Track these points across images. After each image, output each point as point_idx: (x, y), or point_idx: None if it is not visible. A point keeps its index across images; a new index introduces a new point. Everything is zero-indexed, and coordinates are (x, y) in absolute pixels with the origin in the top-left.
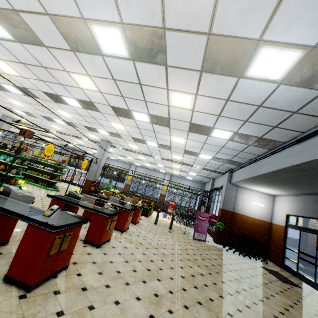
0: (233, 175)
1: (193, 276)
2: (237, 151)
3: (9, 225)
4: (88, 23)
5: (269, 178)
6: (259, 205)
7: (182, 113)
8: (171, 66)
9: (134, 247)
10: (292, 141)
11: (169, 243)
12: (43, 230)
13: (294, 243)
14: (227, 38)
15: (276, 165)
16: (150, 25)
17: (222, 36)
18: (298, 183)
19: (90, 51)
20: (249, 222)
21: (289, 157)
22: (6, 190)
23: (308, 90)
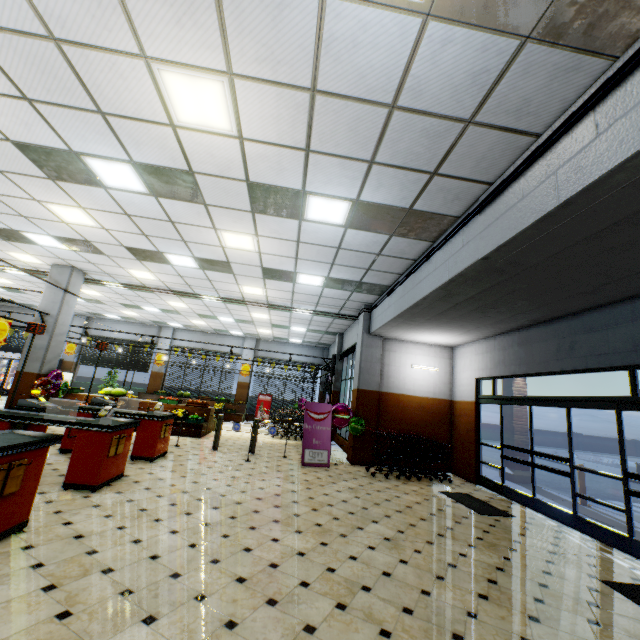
0: (373, 315)
1: (274, 567)
2: (371, 255)
3: None
4: None
5: (438, 306)
6: (427, 370)
7: (216, 151)
8: None
9: (115, 526)
10: (472, 210)
11: (234, 489)
12: None
13: (493, 433)
14: None
15: (446, 270)
16: None
17: None
18: (491, 308)
19: None
20: (413, 408)
21: (469, 245)
22: None
23: (491, 36)
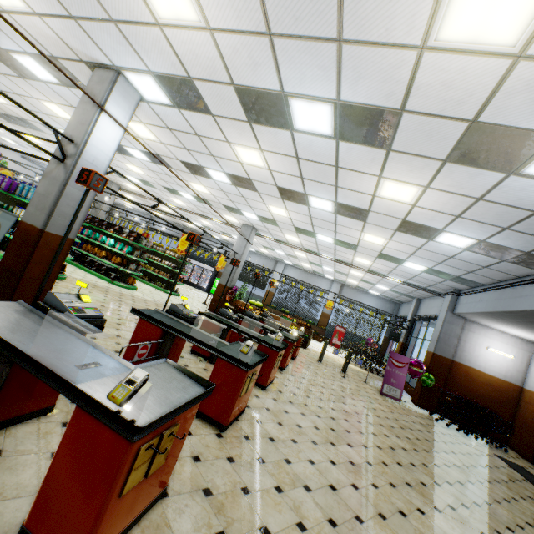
0: (460, 300)
1: (393, 449)
2: (477, 266)
3: (177, 351)
4: (287, 97)
5: (532, 318)
6: (502, 355)
7: (393, 207)
8: (397, 151)
9: (305, 395)
10: None
11: (347, 395)
12: (236, 367)
13: None
14: (502, 127)
15: None
16: (380, 105)
17: (494, 125)
18: None
19: (276, 125)
20: (480, 382)
21: None
22: (173, 309)
23: None
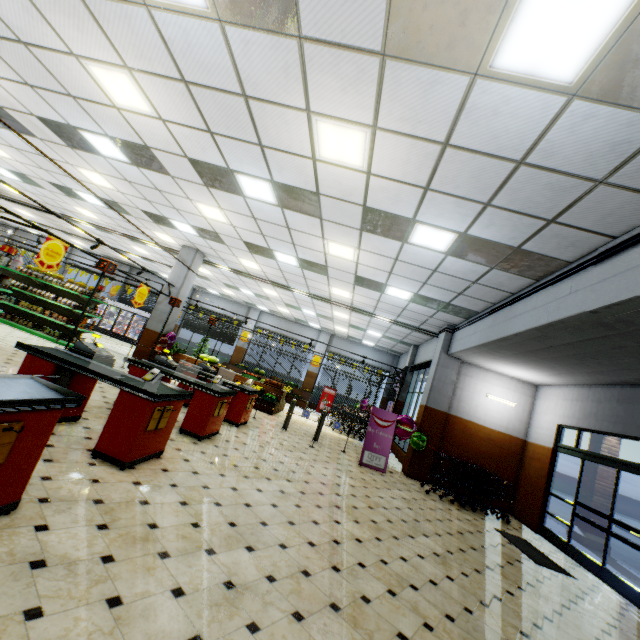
0: (455, 337)
1: (337, 543)
2: (466, 282)
3: None
4: None
5: (529, 344)
6: (503, 403)
7: (344, 180)
8: (312, 39)
9: (218, 472)
10: (587, 259)
11: (302, 469)
12: None
13: (568, 486)
14: None
15: (546, 313)
16: None
17: None
18: (590, 358)
19: None
20: (480, 438)
21: (577, 294)
22: None
23: (639, 115)
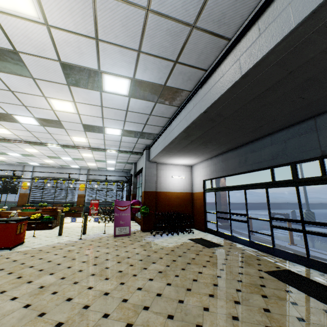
0: (150, 151)
1: (86, 308)
2: (146, 115)
3: None
4: None
5: (183, 143)
6: (180, 178)
7: (31, 34)
8: None
9: None
10: (197, 86)
11: (68, 258)
12: None
13: (211, 206)
14: None
15: (186, 121)
16: None
17: None
18: (209, 143)
19: None
20: (174, 198)
21: (197, 105)
22: None
23: None
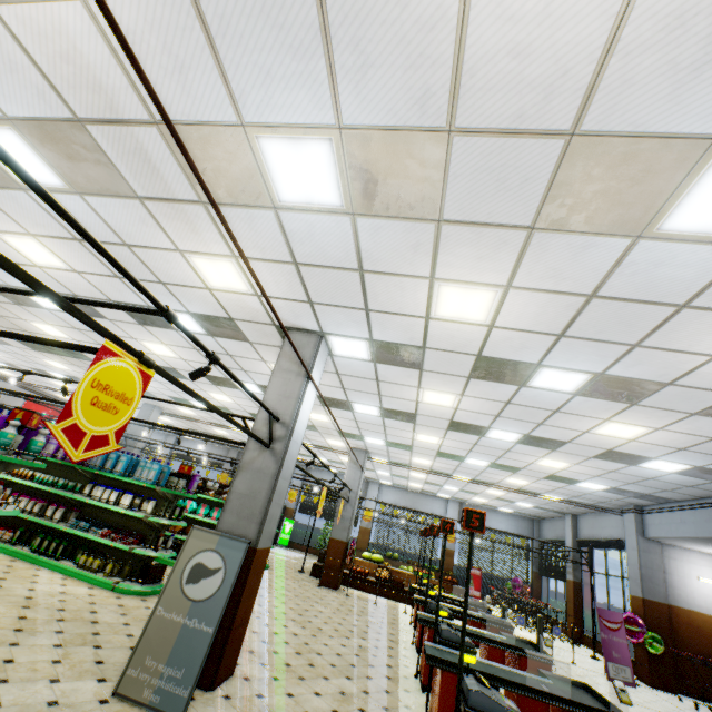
0: (648, 519)
1: None
2: (679, 485)
3: None
4: (540, 367)
5: None
6: None
7: (603, 440)
8: (642, 405)
9: None
10: None
11: None
12: None
13: None
14: None
15: None
16: (648, 379)
17: None
18: None
19: (504, 381)
20: (710, 629)
21: None
22: (447, 637)
23: None
